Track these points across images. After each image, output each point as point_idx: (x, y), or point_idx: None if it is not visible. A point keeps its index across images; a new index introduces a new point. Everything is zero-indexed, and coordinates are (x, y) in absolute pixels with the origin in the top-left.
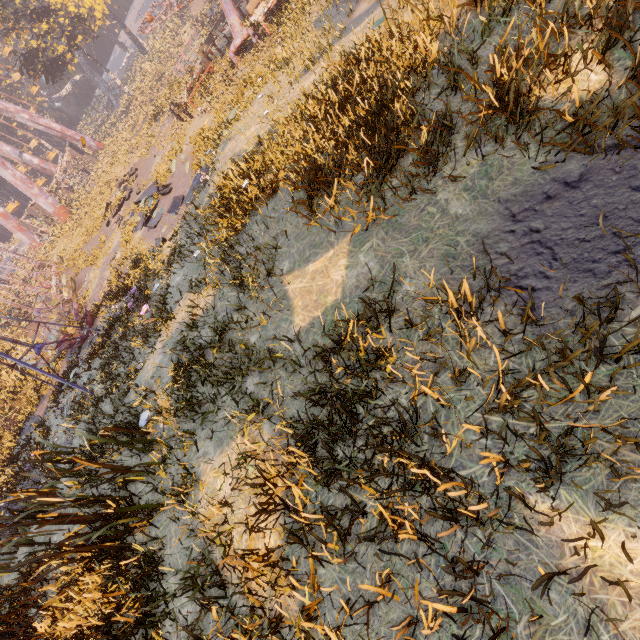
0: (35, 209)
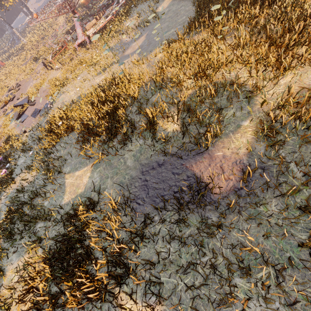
0: None
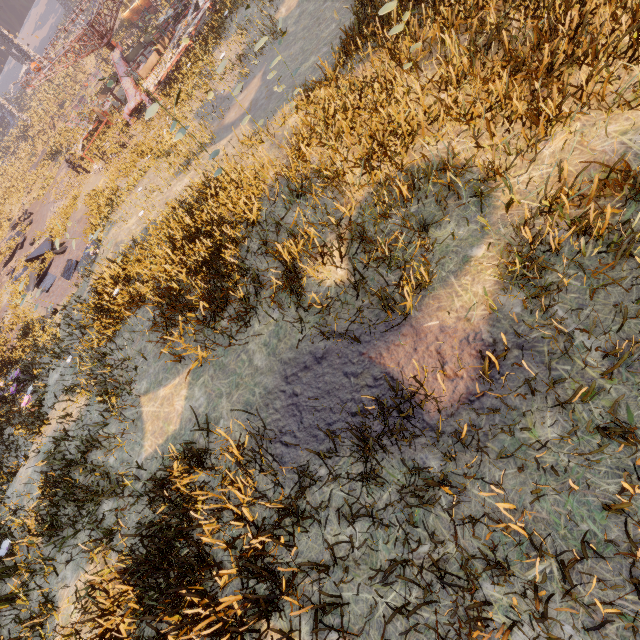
0: None
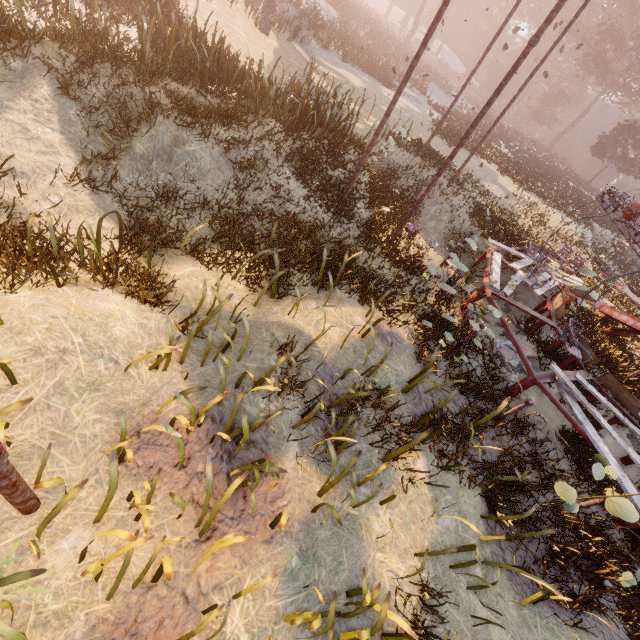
0: None
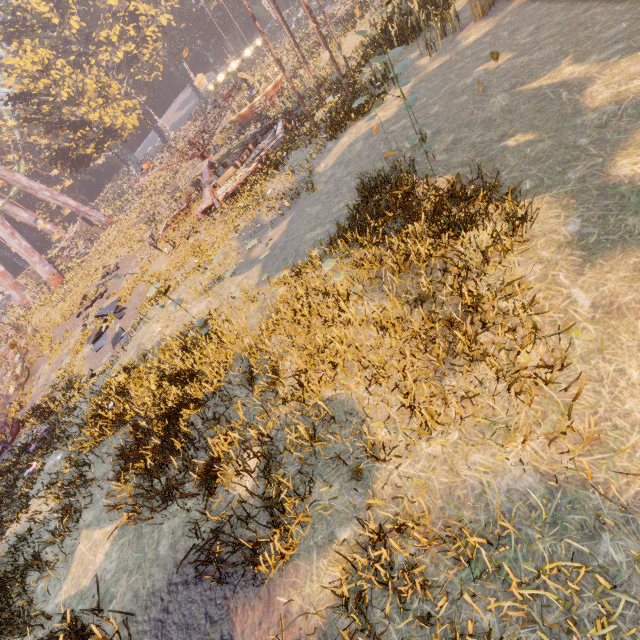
0: (32, 273)
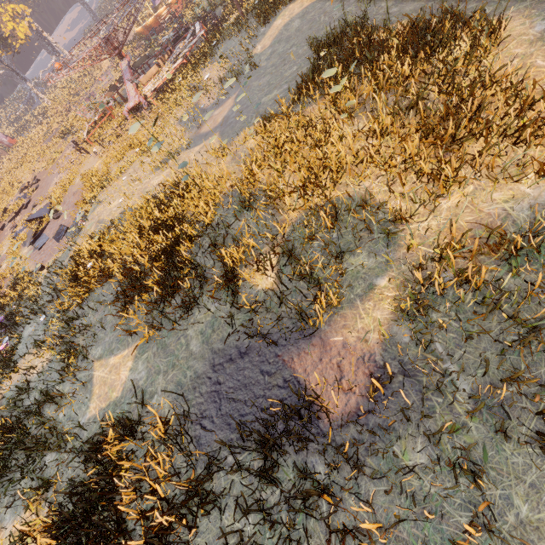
0: None
